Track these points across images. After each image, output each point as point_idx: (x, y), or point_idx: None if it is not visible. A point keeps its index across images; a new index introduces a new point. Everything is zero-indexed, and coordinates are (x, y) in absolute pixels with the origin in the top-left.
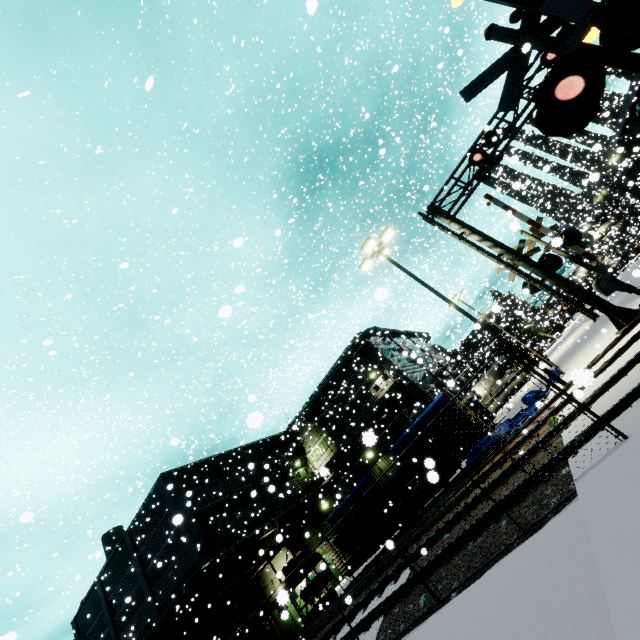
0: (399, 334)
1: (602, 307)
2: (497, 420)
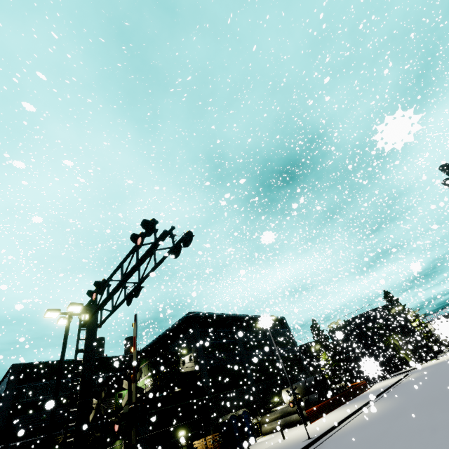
0: (234, 320)
1: None
2: None
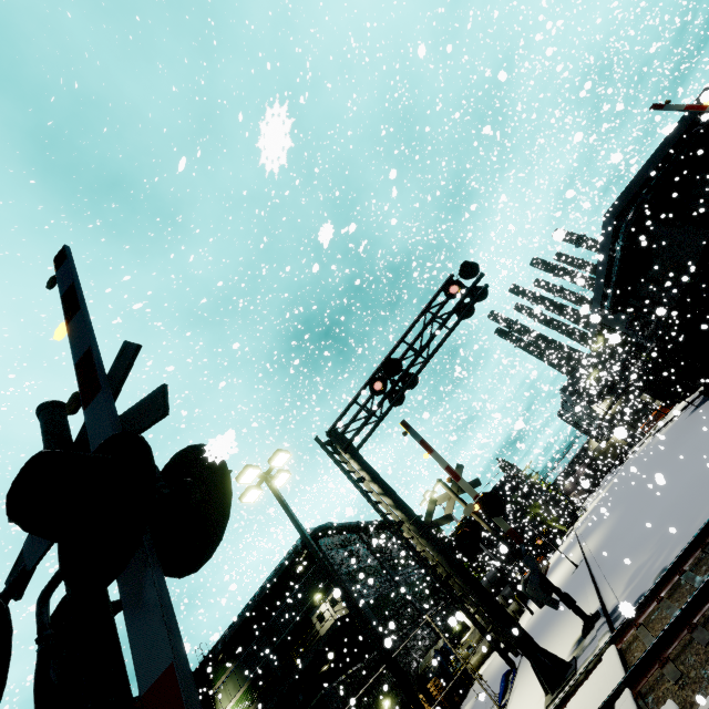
0: (367, 528)
1: (521, 646)
2: (467, 702)
